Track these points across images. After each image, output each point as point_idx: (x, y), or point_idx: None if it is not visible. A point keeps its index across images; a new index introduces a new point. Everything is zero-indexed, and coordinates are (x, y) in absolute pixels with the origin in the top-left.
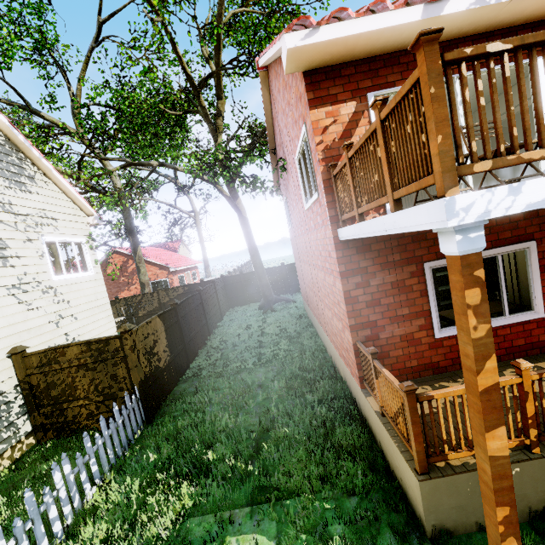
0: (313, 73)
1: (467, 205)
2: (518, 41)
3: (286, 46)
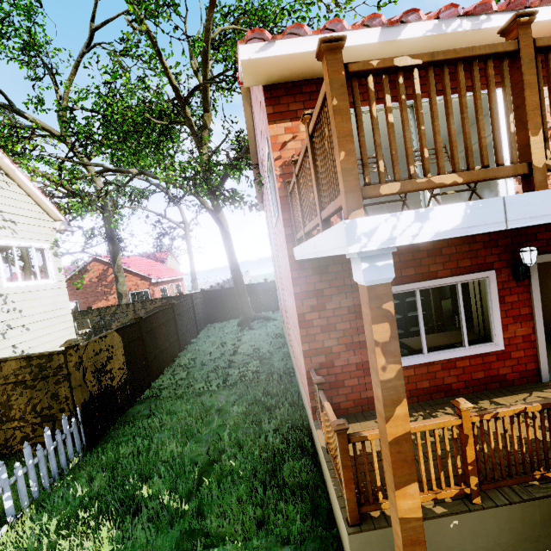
0: (274, 88)
1: (370, 230)
2: (427, 57)
3: (240, 57)
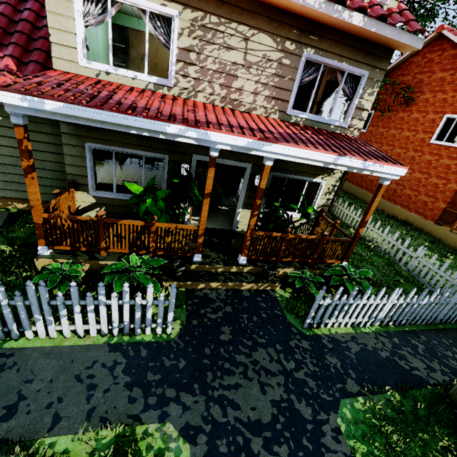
0: None
1: None
2: None
3: None
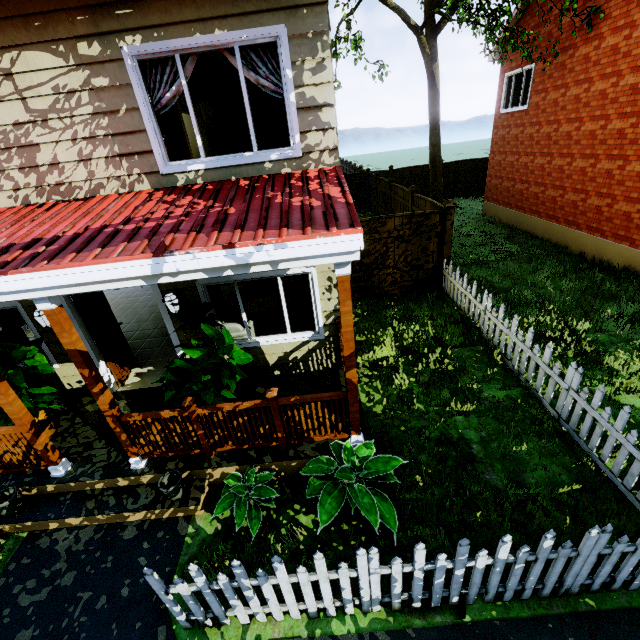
0: None
1: None
2: None
3: None
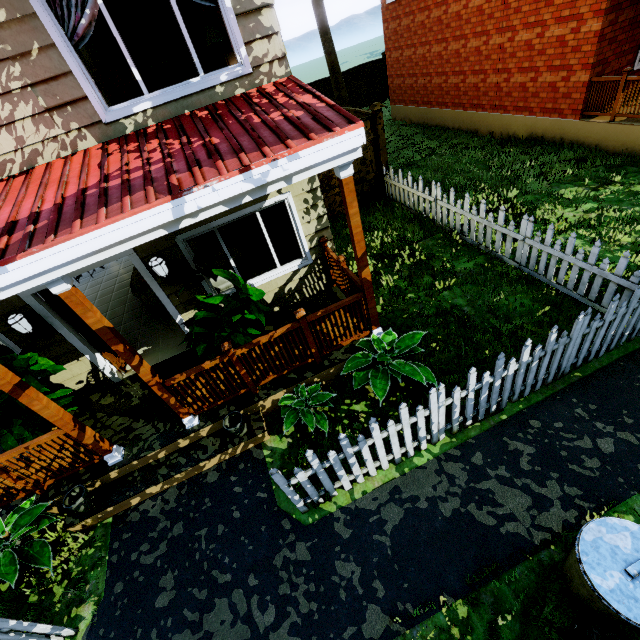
0: None
1: None
2: None
3: None
